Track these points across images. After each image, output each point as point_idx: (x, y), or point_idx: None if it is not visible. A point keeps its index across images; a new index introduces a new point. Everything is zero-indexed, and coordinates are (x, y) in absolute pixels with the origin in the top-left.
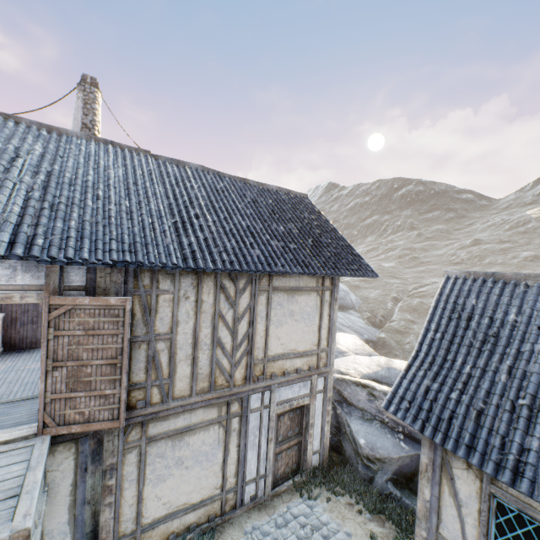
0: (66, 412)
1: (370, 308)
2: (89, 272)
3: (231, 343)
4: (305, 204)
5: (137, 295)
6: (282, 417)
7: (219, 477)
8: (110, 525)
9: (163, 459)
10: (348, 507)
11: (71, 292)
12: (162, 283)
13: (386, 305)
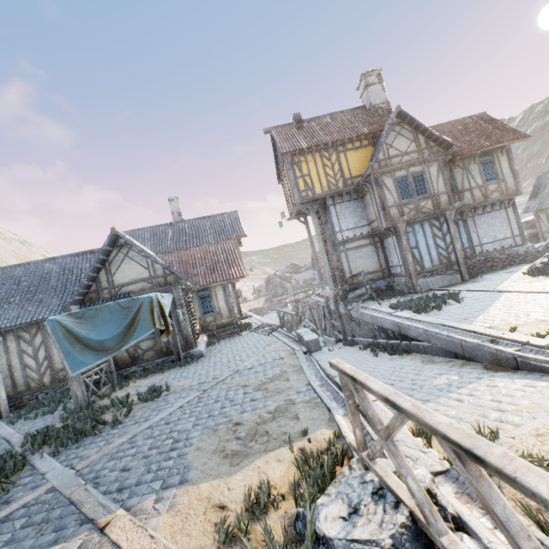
0: None
1: None
2: None
3: None
4: None
5: None
6: None
7: None
8: None
9: None
10: None
11: None
12: None
13: None
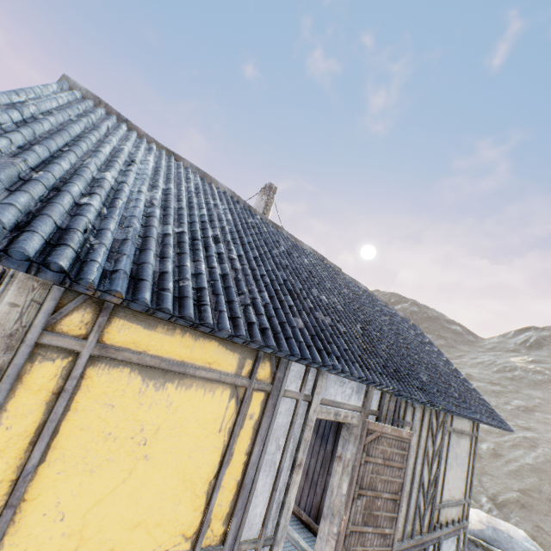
0: (356, 548)
1: None
2: (382, 399)
3: (427, 483)
4: (425, 336)
5: (395, 424)
6: None
7: None
8: None
9: None
10: None
11: (370, 415)
12: (407, 415)
13: None
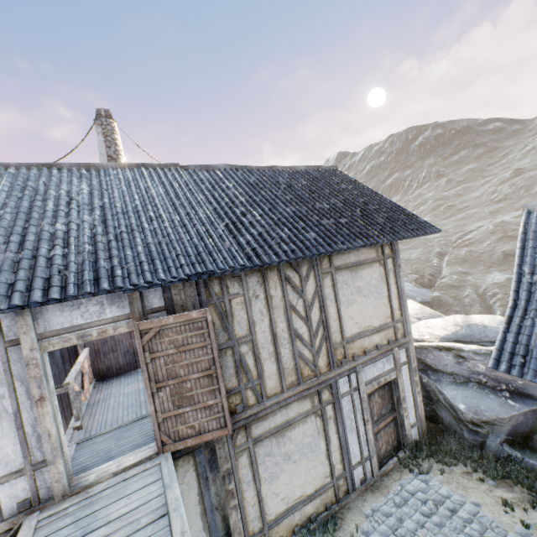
0: (178, 428)
1: (415, 269)
2: (165, 292)
3: (308, 333)
4: (337, 176)
5: (211, 305)
6: (372, 396)
7: (326, 465)
8: (240, 526)
9: (271, 457)
10: (465, 476)
11: (154, 314)
12: (231, 288)
13: (431, 262)
